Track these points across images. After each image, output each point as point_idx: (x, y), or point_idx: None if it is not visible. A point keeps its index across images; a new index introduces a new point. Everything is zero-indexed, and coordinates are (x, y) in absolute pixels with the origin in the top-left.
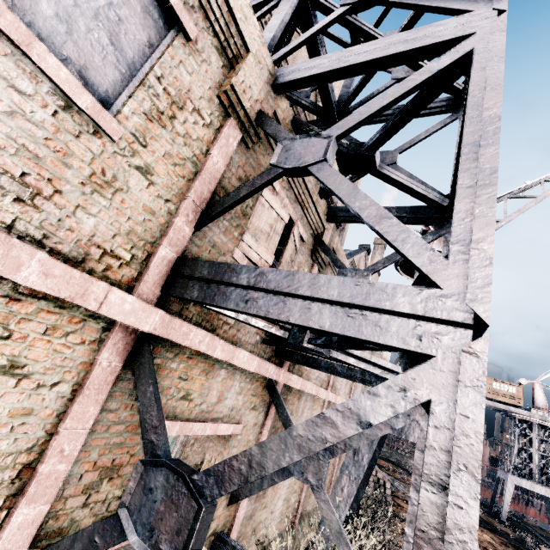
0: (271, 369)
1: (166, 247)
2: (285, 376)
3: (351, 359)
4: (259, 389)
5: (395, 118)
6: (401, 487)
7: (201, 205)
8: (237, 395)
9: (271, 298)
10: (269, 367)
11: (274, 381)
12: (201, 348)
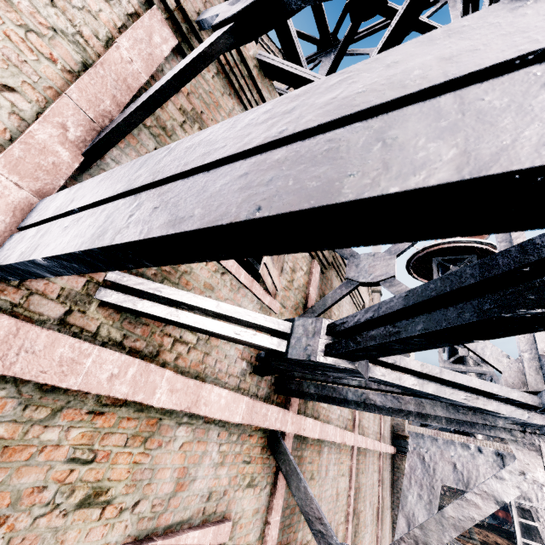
0: (272, 415)
1: (2, 175)
2: (295, 422)
3: (407, 379)
4: (257, 450)
5: (403, 8)
6: (457, 543)
7: (99, 120)
8: (216, 469)
9: (196, 183)
10: (267, 411)
11: (279, 433)
12: (117, 390)
